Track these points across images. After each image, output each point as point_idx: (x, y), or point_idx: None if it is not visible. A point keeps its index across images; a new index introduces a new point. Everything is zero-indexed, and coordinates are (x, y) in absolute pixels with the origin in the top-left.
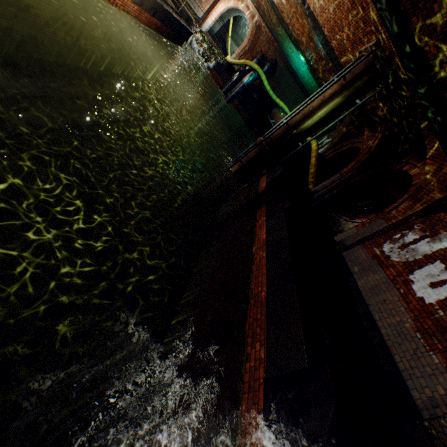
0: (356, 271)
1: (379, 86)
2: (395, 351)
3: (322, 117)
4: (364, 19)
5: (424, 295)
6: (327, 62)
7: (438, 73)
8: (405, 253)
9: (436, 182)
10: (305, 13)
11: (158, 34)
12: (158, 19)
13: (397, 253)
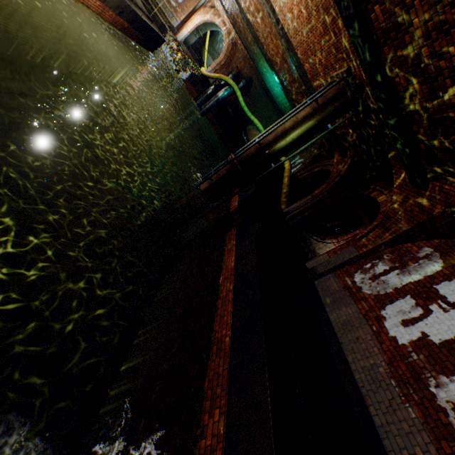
0: (328, 303)
1: (349, 112)
2: (370, 402)
3: (295, 139)
4: (336, 45)
5: (397, 335)
6: (300, 84)
7: (407, 105)
8: (376, 285)
9: (404, 212)
10: (279, 33)
11: (126, 36)
12: (125, 20)
13: (368, 284)
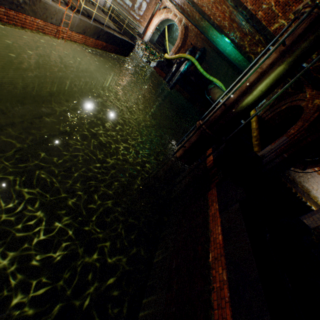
0: None
1: None
2: None
3: (263, 90)
4: None
5: None
6: (252, 36)
7: None
8: None
9: None
10: None
11: (106, 52)
12: (102, 41)
13: None
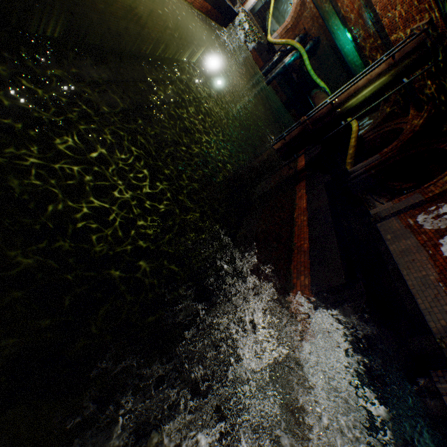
0: (389, 238)
1: (429, 64)
2: (418, 296)
3: (367, 96)
4: None
5: None
6: (375, 40)
7: None
8: (438, 222)
9: None
10: None
11: (208, 18)
12: (209, 4)
13: (430, 222)
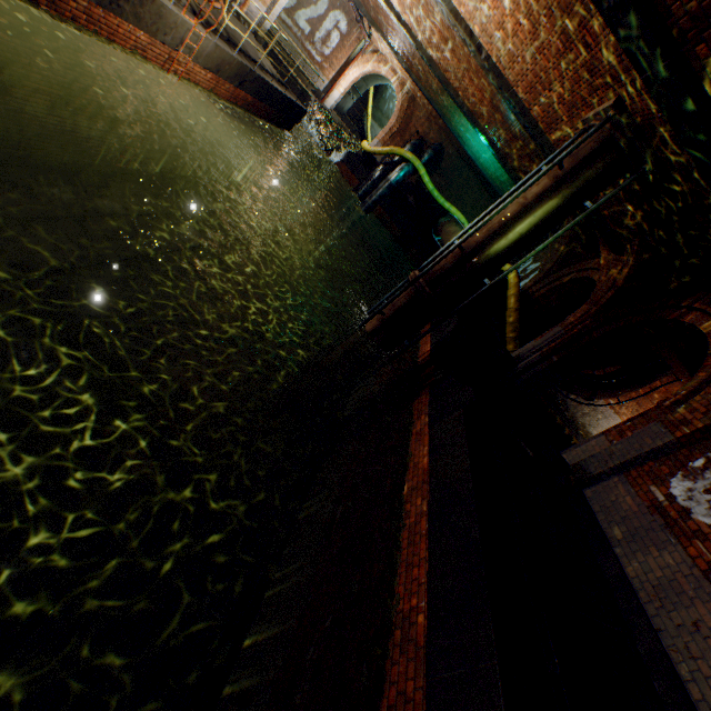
0: (619, 537)
1: (626, 176)
2: None
3: (524, 234)
4: (590, 64)
5: None
6: (525, 142)
7: None
8: None
9: None
10: (483, 66)
11: (250, 114)
12: (248, 92)
13: (704, 503)
